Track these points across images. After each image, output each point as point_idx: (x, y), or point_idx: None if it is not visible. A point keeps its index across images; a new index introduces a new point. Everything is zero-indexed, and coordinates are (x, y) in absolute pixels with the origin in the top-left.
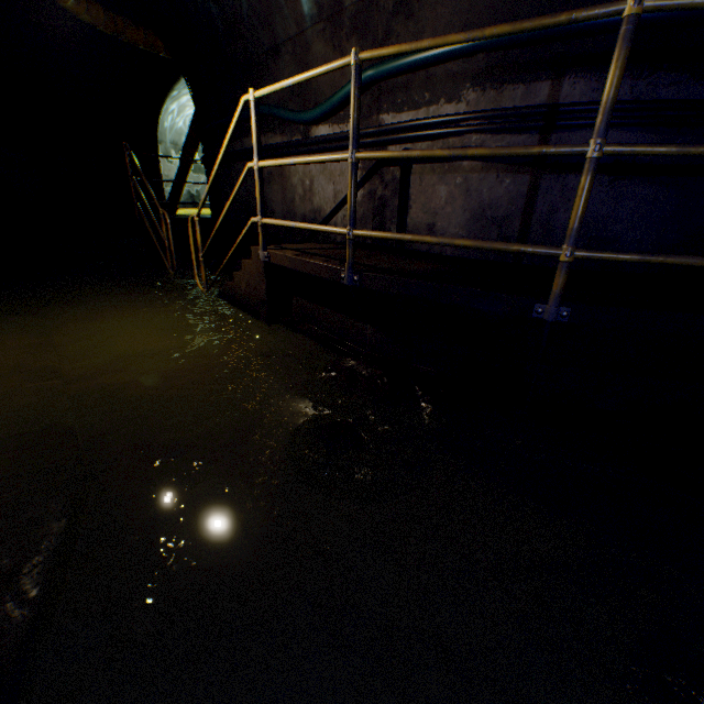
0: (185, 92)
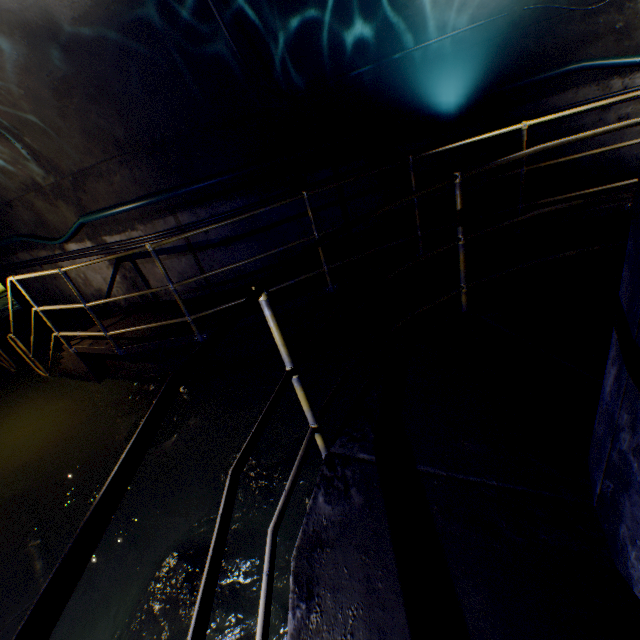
0: None
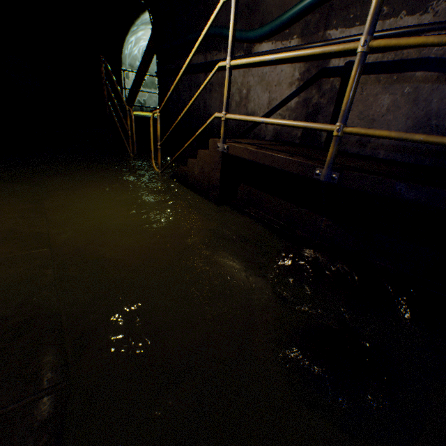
0: (141, 29)
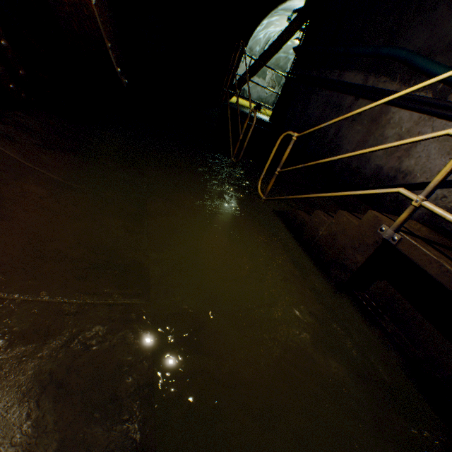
0: (278, 14)
